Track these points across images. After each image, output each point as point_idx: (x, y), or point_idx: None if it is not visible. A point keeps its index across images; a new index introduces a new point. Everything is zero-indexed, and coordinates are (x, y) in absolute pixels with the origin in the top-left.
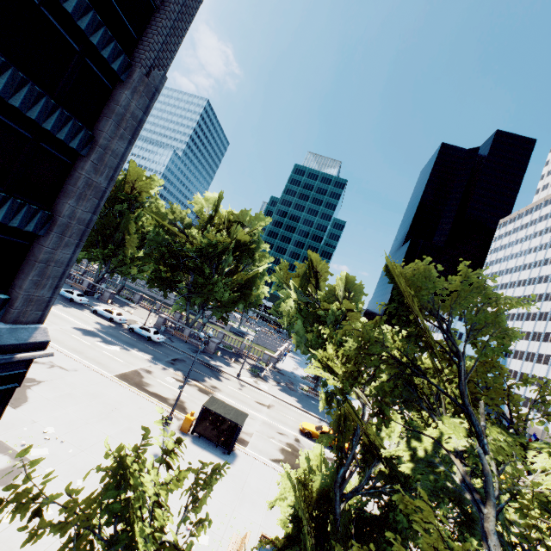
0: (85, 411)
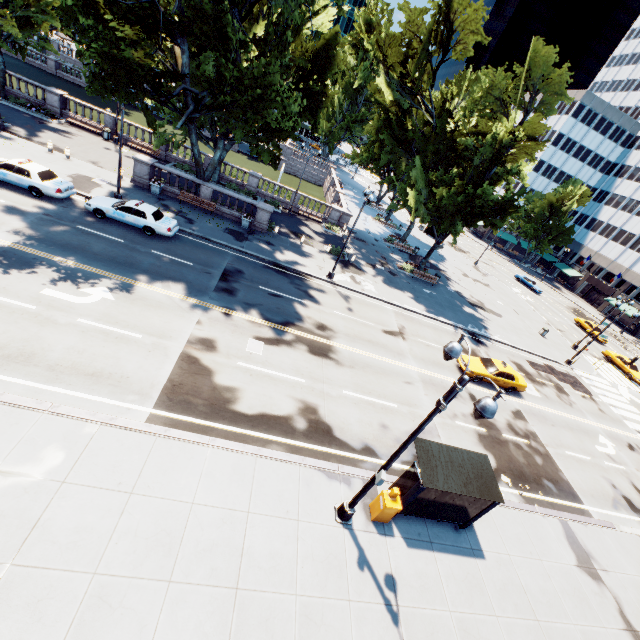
0: None
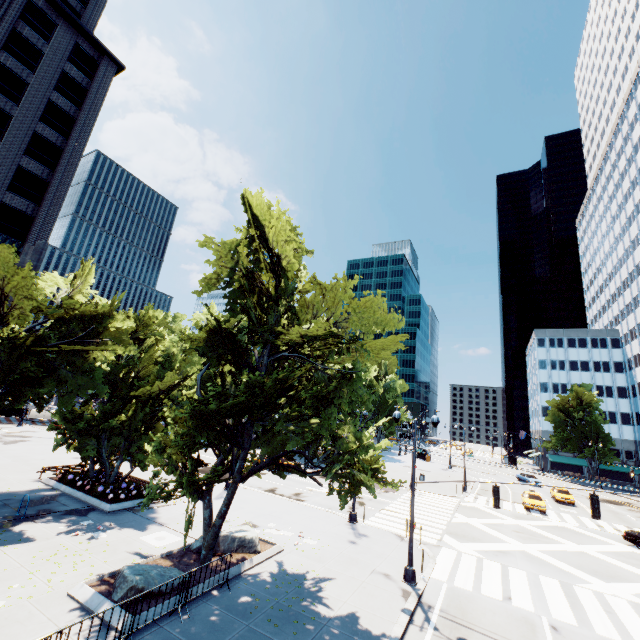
0: (49, 447)
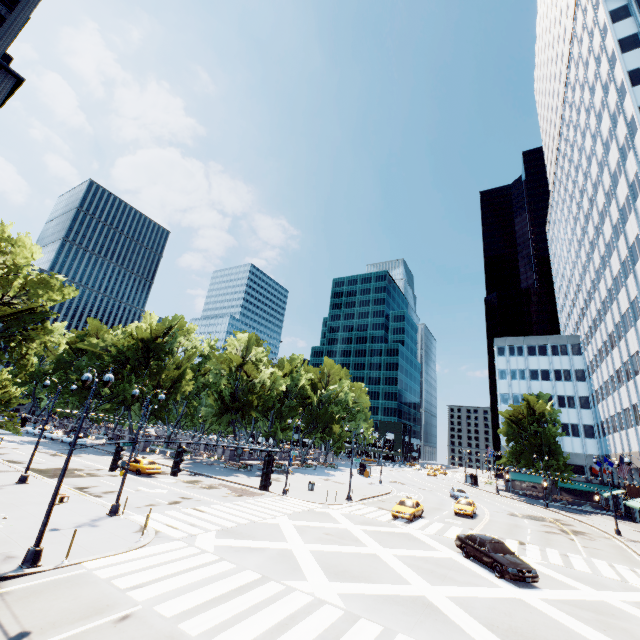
0: None
